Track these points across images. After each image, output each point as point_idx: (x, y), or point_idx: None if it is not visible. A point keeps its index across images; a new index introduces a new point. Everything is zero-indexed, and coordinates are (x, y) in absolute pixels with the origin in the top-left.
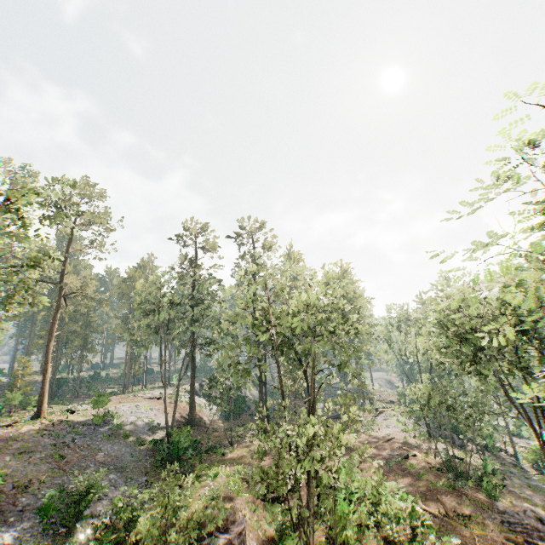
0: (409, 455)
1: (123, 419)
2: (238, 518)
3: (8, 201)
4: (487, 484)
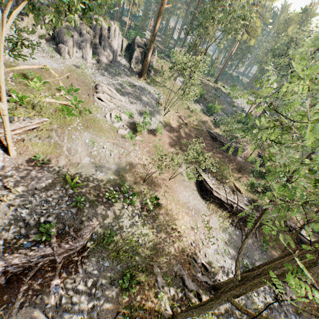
0: None
1: (236, 100)
2: (246, 147)
3: None
4: None
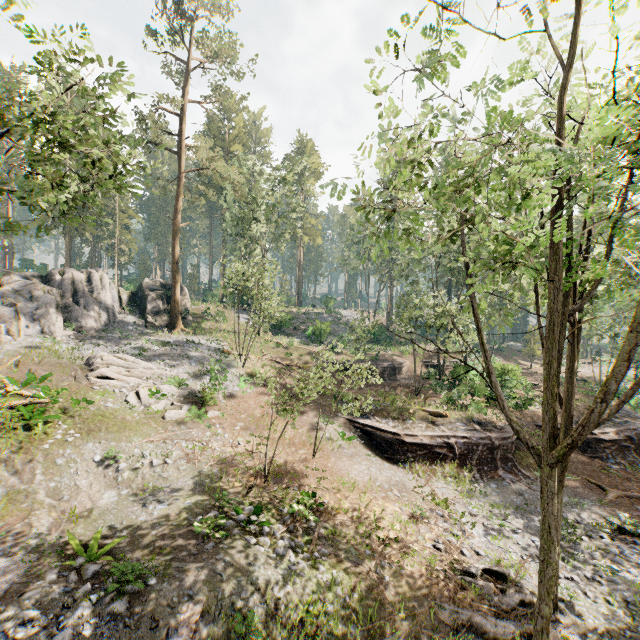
0: (579, 380)
1: (343, 316)
2: (400, 361)
3: (285, 179)
4: (634, 400)
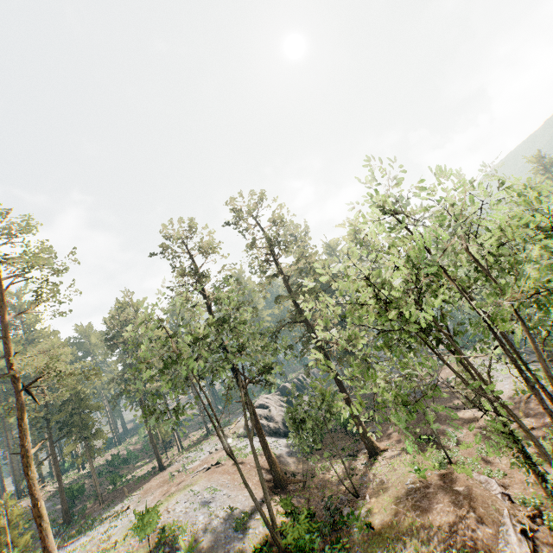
0: None
1: (190, 528)
2: None
3: None
4: None
